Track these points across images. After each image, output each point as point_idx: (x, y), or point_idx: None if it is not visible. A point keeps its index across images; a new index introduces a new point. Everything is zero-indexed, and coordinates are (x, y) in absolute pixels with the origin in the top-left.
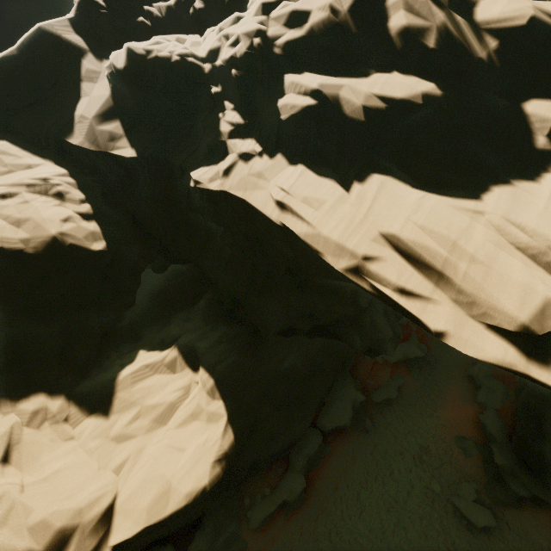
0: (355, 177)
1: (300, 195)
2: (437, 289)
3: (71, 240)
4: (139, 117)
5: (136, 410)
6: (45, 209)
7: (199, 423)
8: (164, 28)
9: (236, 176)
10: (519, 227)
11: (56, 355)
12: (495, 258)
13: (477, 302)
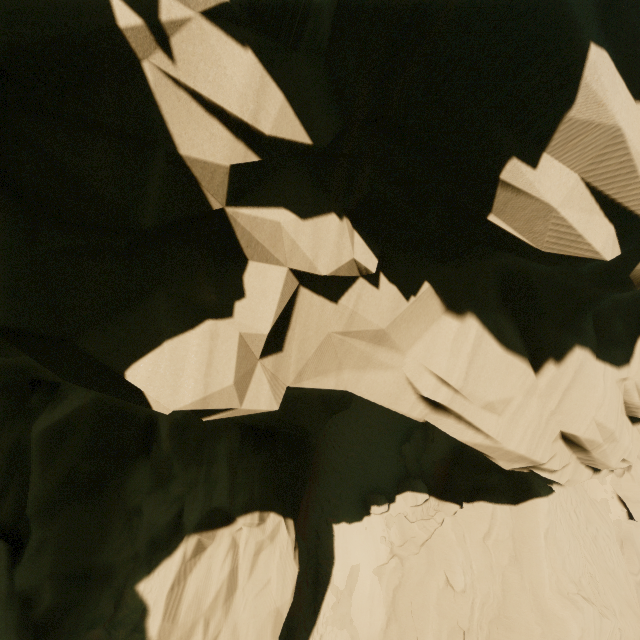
0: (553, 353)
1: (484, 401)
2: (573, 454)
3: None
4: None
5: (201, 624)
6: None
7: (265, 551)
8: None
9: (309, 346)
10: (639, 393)
11: None
12: (622, 432)
13: (595, 461)
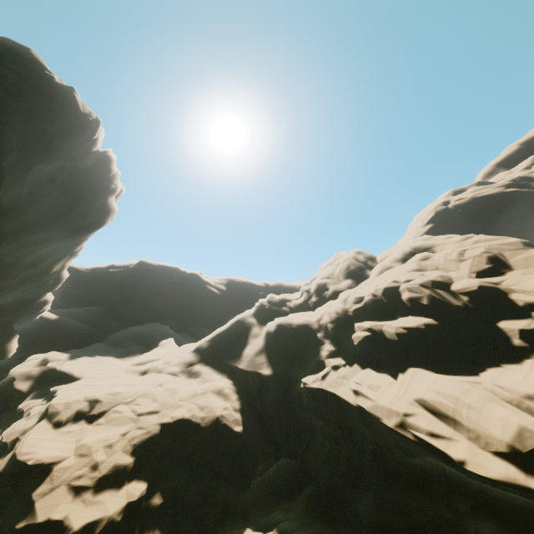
0: (399, 371)
1: (366, 384)
2: (456, 432)
3: (225, 421)
4: (276, 352)
5: None
6: (217, 401)
7: None
8: (295, 310)
9: (329, 379)
10: (501, 388)
11: (193, 509)
12: (484, 405)
13: (479, 435)
